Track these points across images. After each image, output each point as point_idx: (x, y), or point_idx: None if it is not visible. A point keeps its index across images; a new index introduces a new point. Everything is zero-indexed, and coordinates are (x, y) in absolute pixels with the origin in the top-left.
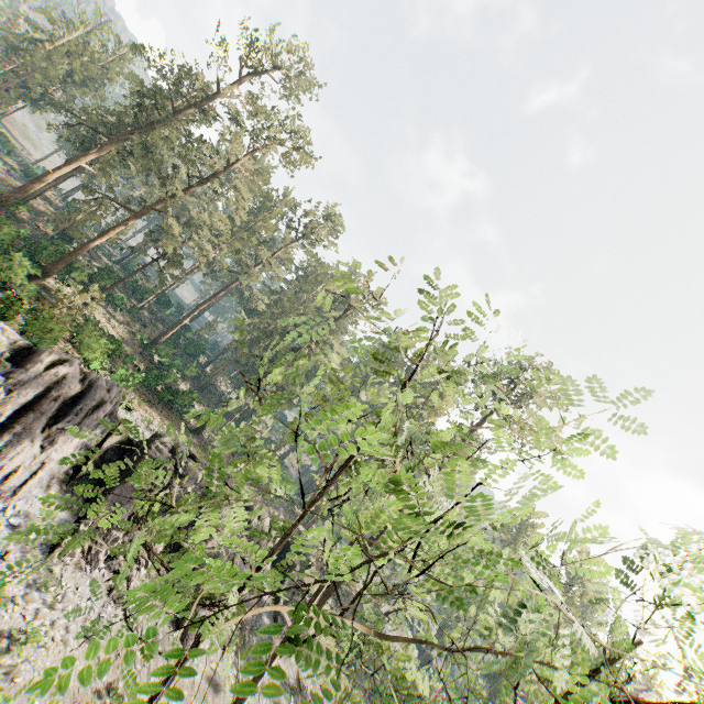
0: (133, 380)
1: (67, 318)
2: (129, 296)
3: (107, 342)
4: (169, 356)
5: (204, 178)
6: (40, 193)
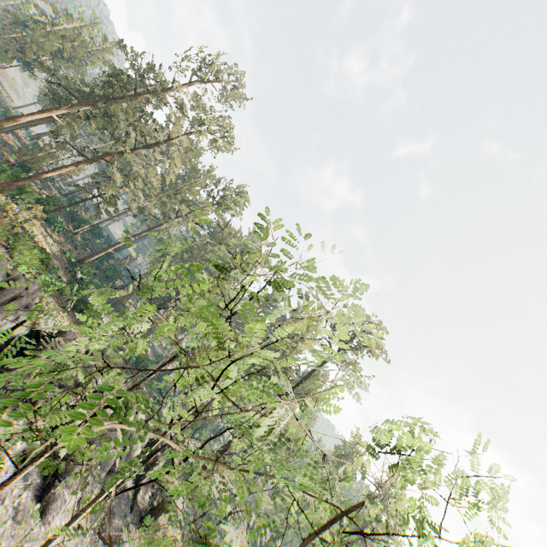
0: (54, 286)
1: (8, 226)
2: (68, 222)
3: (38, 253)
4: (90, 275)
5: (148, 145)
6: (12, 129)
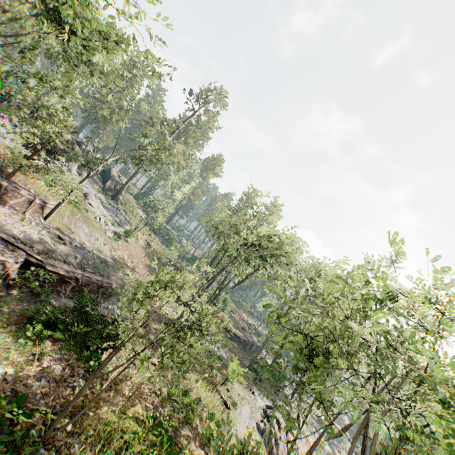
0: None
1: None
2: None
3: None
4: None
5: None
6: None
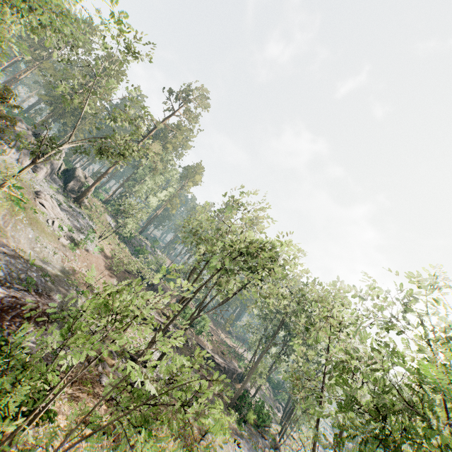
0: None
1: None
2: None
3: None
4: None
5: None
6: None
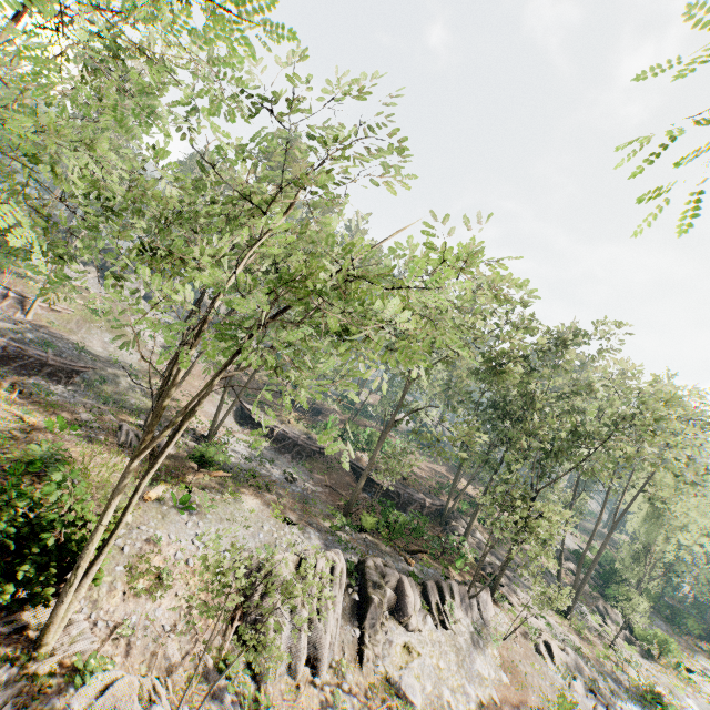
0: None
1: None
2: None
3: None
4: None
5: None
6: None
